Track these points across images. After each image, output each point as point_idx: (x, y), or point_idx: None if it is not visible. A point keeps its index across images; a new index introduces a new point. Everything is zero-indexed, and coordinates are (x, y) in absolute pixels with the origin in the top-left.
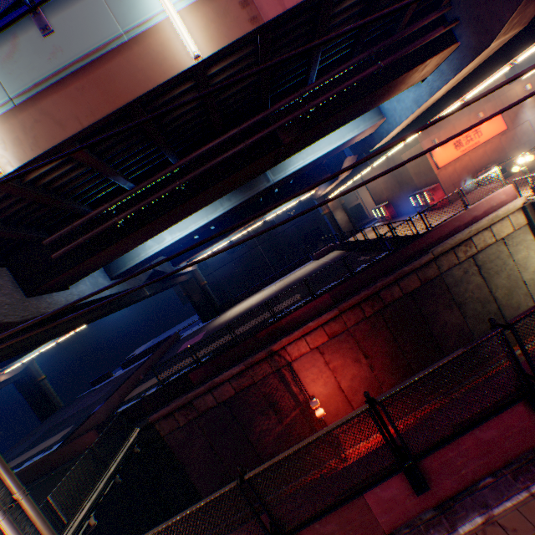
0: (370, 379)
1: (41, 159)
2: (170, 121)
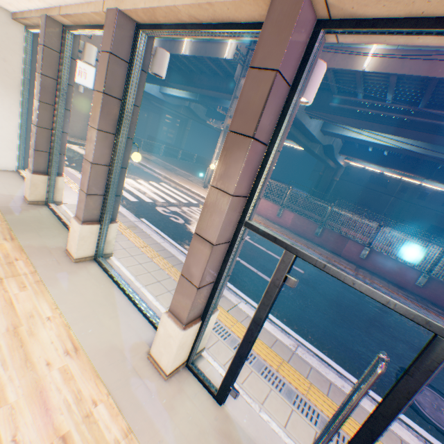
0: None
1: (378, 74)
2: (440, 91)
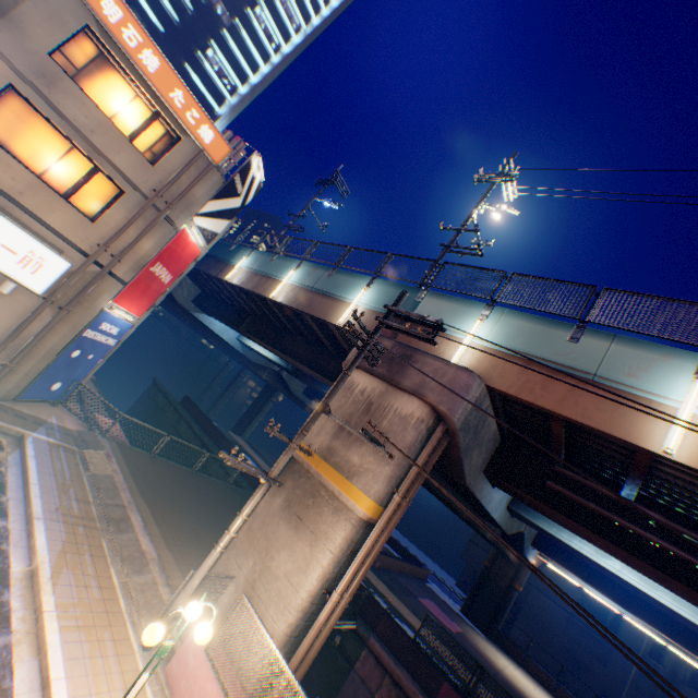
0: None
1: None
2: None
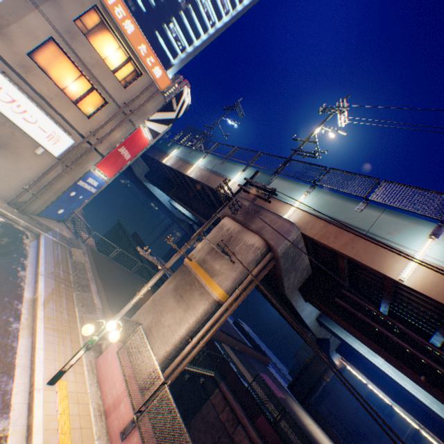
0: None
1: (432, 299)
2: None
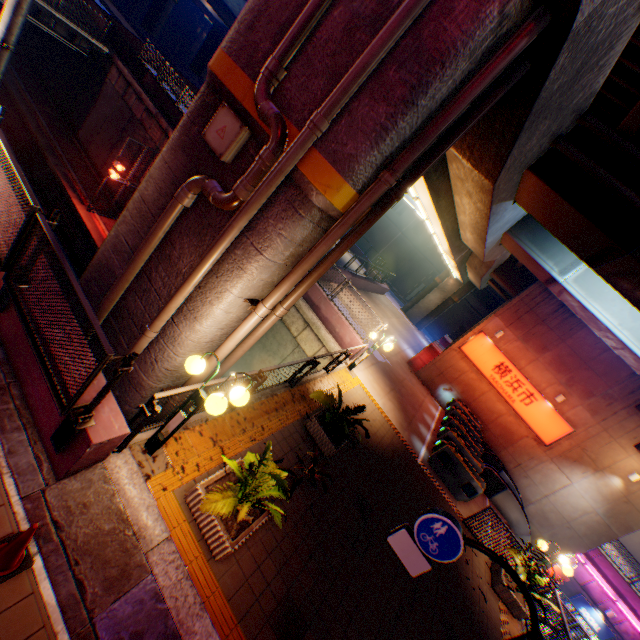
0: None
1: None
2: None
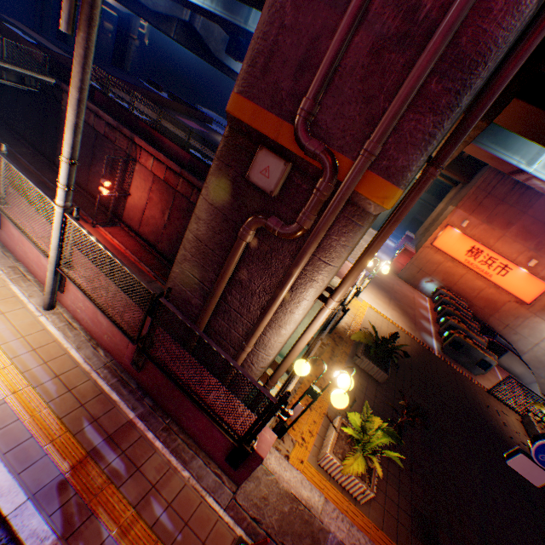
0: (159, 232)
1: None
2: None
